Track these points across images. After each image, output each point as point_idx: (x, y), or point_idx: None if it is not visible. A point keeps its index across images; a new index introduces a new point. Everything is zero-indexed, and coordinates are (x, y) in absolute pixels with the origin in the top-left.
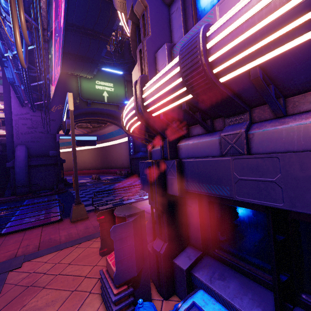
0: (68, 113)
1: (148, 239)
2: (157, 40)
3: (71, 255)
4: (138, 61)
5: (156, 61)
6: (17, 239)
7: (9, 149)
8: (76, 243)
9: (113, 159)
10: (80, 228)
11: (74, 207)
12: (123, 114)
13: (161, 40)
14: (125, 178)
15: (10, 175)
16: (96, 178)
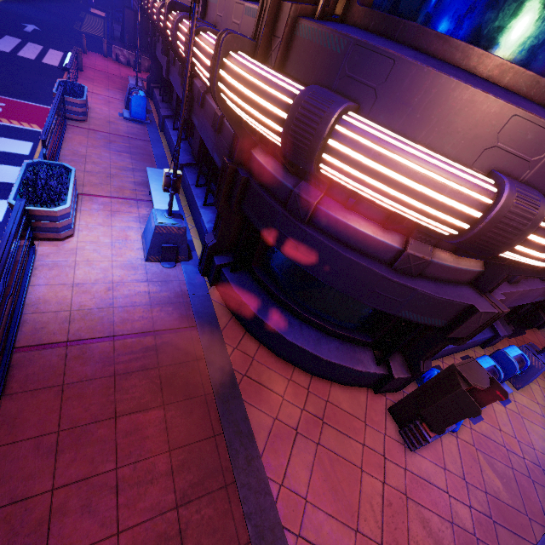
0: None
1: (372, 371)
2: None
3: (330, 539)
4: None
5: None
6: None
7: None
8: (283, 544)
9: None
10: None
11: None
12: None
13: None
14: None
15: None
16: None
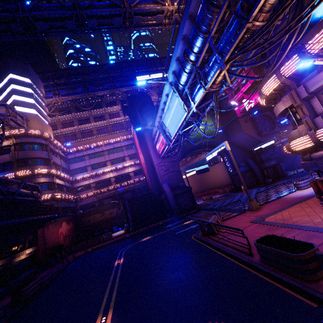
0: (218, 153)
1: None
2: (311, 114)
3: (284, 213)
4: (305, 124)
5: (314, 122)
6: (237, 219)
7: (155, 188)
8: (278, 212)
9: (210, 181)
10: (267, 210)
11: (251, 202)
12: (291, 144)
13: (312, 113)
14: (235, 193)
15: (165, 204)
16: (208, 198)
